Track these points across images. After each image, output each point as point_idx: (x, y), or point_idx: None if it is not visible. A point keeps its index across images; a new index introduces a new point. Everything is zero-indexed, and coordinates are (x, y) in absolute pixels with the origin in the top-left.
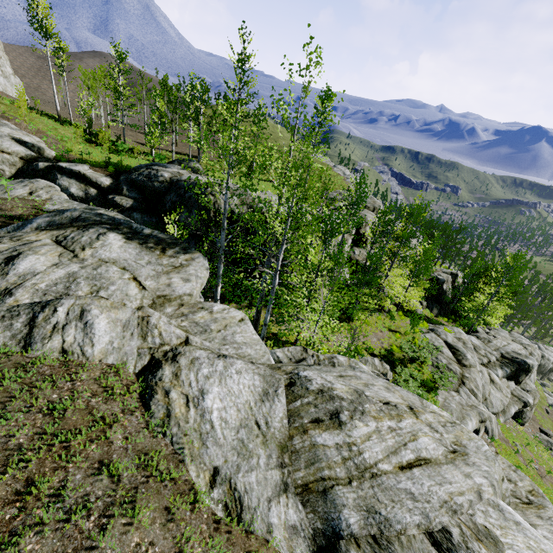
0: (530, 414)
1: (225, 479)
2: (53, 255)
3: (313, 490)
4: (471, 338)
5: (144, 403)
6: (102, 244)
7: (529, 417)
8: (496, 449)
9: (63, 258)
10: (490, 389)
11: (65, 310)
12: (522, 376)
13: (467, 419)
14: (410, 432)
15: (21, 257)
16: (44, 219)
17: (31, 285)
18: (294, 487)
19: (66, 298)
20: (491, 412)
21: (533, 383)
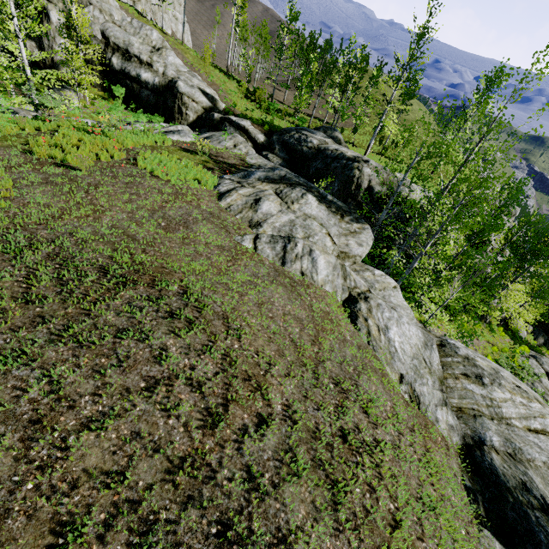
0: None
1: (408, 383)
2: (277, 203)
3: (465, 412)
4: None
5: (352, 321)
6: (305, 202)
7: None
8: None
9: (283, 207)
10: None
11: (301, 246)
12: None
13: None
14: (539, 412)
15: (261, 201)
16: (262, 173)
17: (271, 223)
18: (450, 406)
19: (297, 238)
20: None
21: None
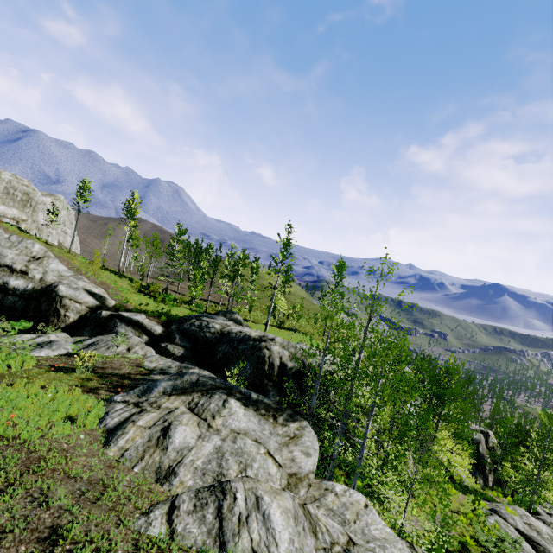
0: None
1: None
2: (193, 425)
3: None
4: (537, 523)
5: None
6: (229, 412)
7: None
8: None
9: (202, 428)
10: None
11: (243, 497)
12: None
13: None
14: None
15: (172, 429)
16: (168, 383)
17: (189, 462)
18: None
19: (233, 480)
20: None
21: None
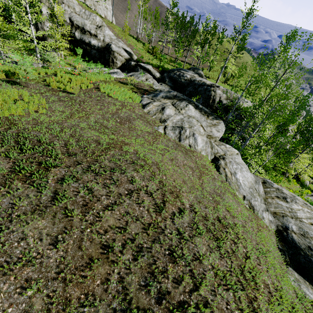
0: None
1: (247, 200)
2: (173, 110)
3: (278, 214)
4: None
5: (217, 169)
6: (188, 109)
7: None
8: None
9: (176, 112)
10: None
11: (188, 131)
12: None
13: None
14: None
15: (165, 109)
16: (164, 94)
17: (171, 120)
18: (270, 211)
19: (186, 127)
20: None
21: None
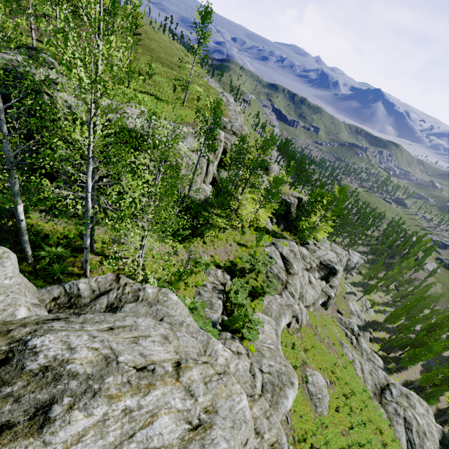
0: (333, 301)
1: None
2: None
3: None
4: (302, 249)
5: None
6: None
7: (331, 303)
8: (301, 334)
9: None
10: (307, 288)
11: None
12: (331, 277)
13: (282, 317)
14: (151, 411)
15: None
16: None
17: None
18: None
19: None
20: (304, 305)
21: (339, 279)
